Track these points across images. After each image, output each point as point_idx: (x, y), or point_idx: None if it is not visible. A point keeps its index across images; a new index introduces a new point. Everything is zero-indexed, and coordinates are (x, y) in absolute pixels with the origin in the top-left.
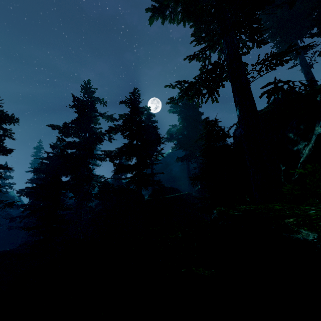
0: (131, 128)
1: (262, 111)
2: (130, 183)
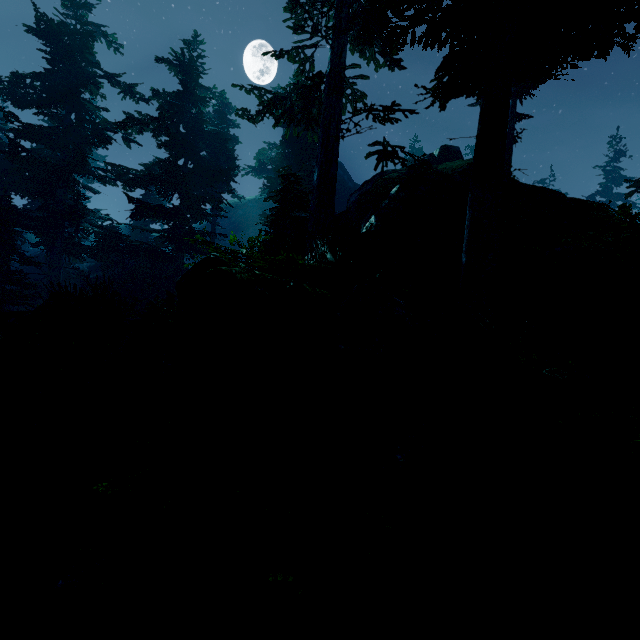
0: (177, 129)
1: (390, 174)
2: (161, 242)
